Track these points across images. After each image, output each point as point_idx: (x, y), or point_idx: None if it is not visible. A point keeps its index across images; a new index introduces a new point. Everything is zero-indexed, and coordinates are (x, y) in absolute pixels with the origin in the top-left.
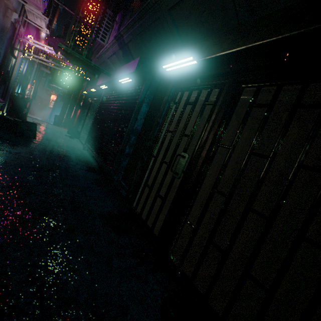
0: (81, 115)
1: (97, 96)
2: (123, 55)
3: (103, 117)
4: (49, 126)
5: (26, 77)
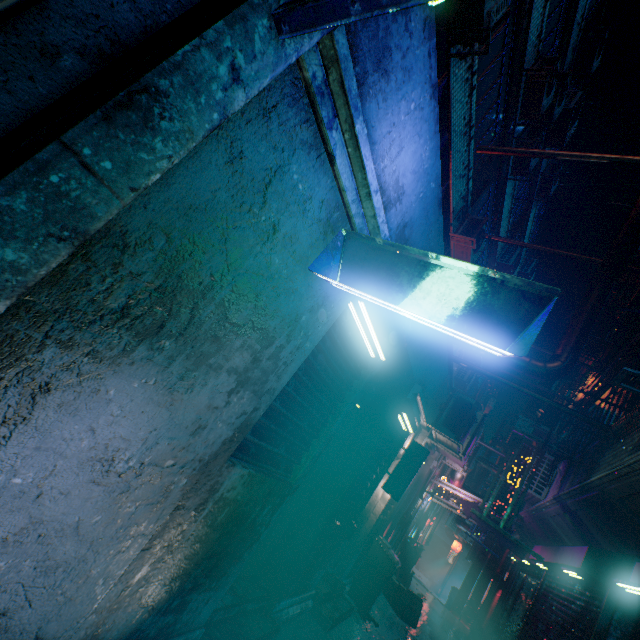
0: (499, 603)
1: (533, 572)
2: (571, 522)
3: (537, 632)
4: (438, 606)
5: (425, 514)
